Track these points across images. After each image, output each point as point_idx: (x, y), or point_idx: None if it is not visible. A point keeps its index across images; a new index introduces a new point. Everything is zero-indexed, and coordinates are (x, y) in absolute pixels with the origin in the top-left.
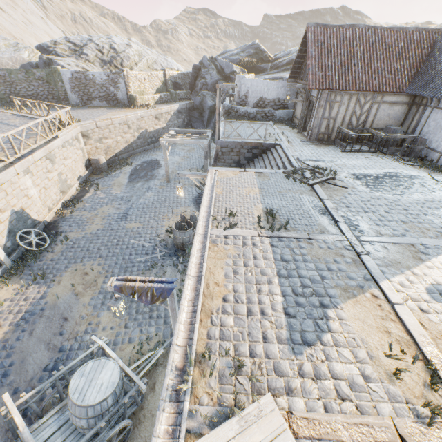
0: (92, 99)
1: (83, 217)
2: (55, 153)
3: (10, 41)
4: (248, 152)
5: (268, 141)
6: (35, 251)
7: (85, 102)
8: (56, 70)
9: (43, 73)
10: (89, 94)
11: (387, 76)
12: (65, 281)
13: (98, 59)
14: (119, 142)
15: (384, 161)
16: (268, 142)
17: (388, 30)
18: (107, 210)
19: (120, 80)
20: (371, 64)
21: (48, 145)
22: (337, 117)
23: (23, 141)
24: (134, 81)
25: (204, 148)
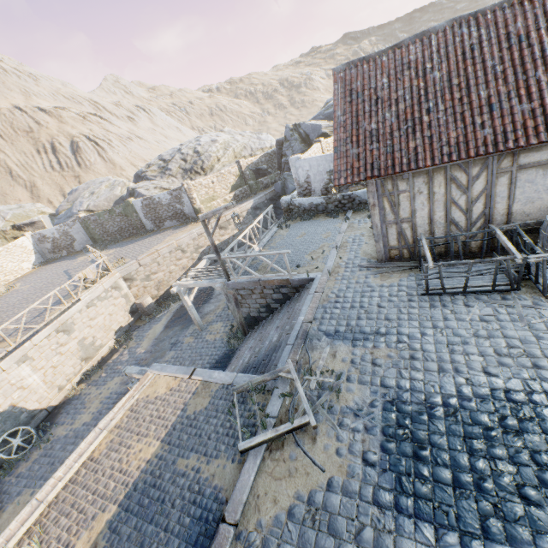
0: (163, 220)
1: (87, 397)
2: (75, 320)
3: (111, 180)
4: (276, 293)
5: (302, 272)
6: (12, 460)
7: (158, 225)
8: (129, 203)
9: (121, 209)
10: (160, 216)
11: (517, 108)
12: (0, 522)
13: (181, 169)
14: (173, 272)
15: (521, 331)
16: (297, 277)
17: (515, 1)
18: (112, 387)
19: (183, 195)
20: (471, 95)
21: (60, 317)
22: (415, 217)
23: (21, 327)
24: (199, 190)
25: (222, 290)
